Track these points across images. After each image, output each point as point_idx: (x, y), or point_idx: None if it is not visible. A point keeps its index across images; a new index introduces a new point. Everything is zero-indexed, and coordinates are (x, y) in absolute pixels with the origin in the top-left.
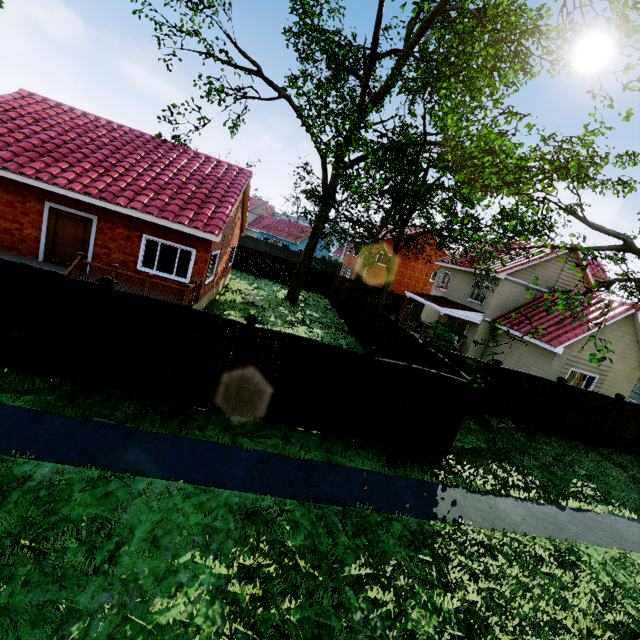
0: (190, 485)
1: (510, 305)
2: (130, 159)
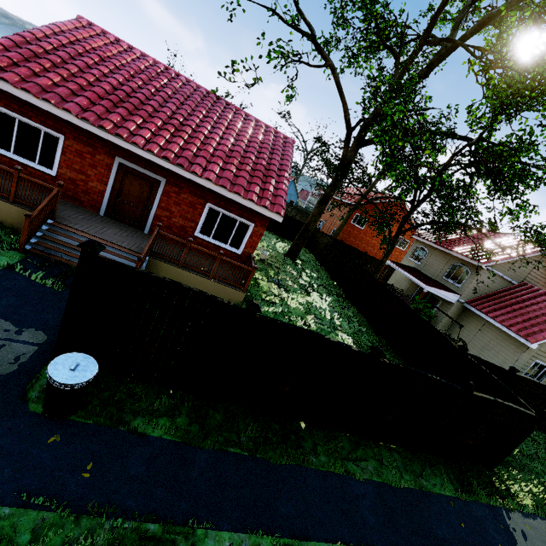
0: None
1: (483, 291)
2: (195, 117)
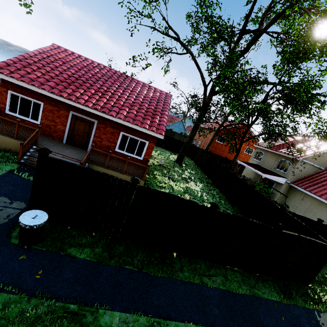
0: (196, 326)
1: (302, 175)
2: (113, 87)
